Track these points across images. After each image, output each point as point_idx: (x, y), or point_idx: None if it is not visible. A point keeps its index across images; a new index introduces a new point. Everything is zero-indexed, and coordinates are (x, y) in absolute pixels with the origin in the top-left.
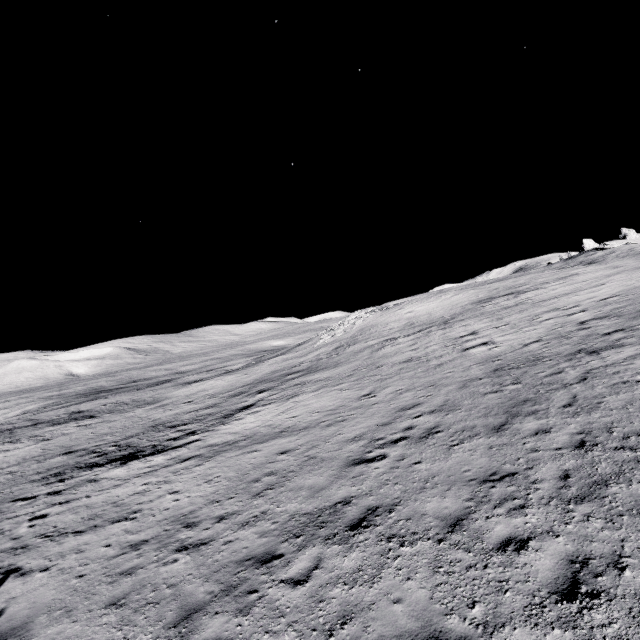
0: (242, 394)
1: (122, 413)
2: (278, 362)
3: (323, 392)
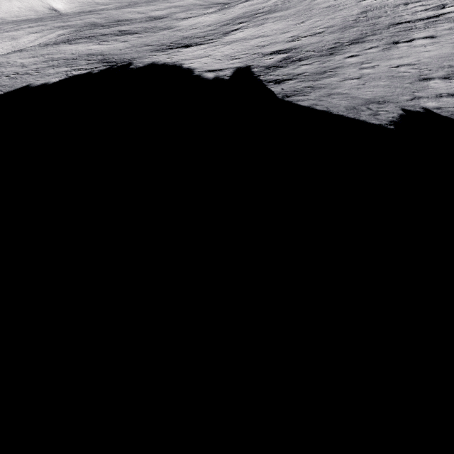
0: (229, 24)
1: (154, 33)
2: (246, 7)
3: (278, 22)
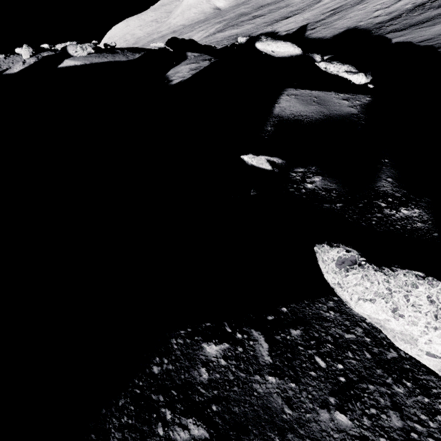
0: None
1: (275, 12)
2: None
3: None
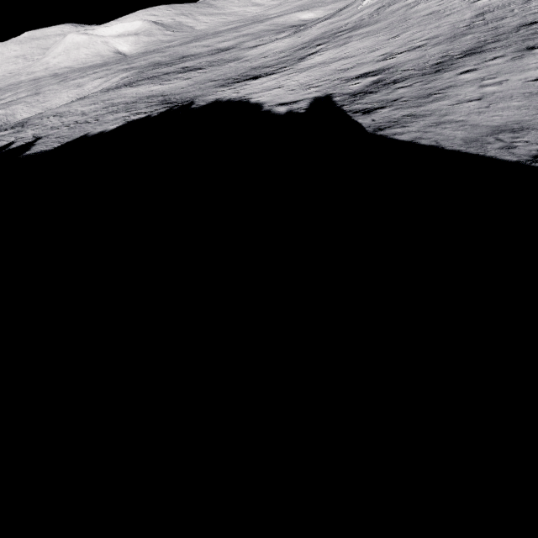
0: (305, 48)
1: (220, 66)
2: (325, 26)
3: (365, 40)
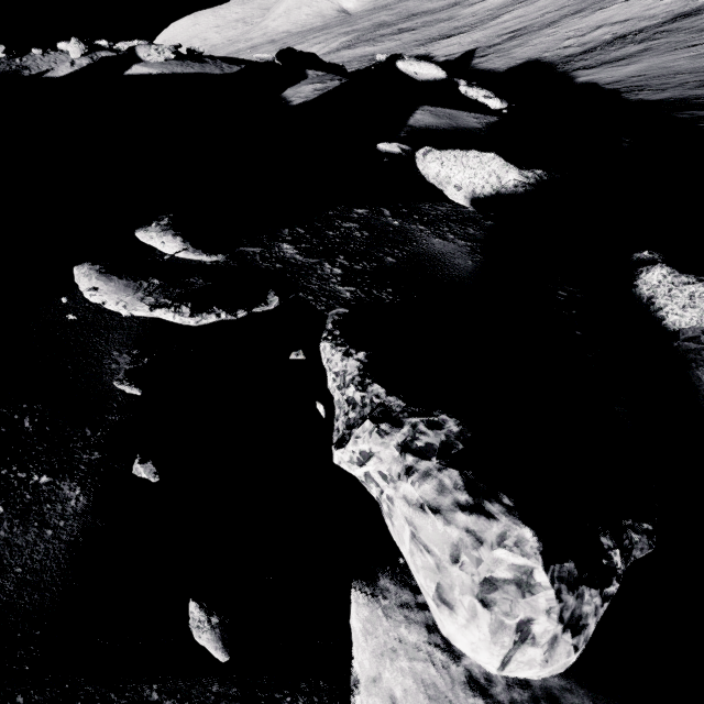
0: (508, 6)
1: (432, 27)
2: None
3: None
